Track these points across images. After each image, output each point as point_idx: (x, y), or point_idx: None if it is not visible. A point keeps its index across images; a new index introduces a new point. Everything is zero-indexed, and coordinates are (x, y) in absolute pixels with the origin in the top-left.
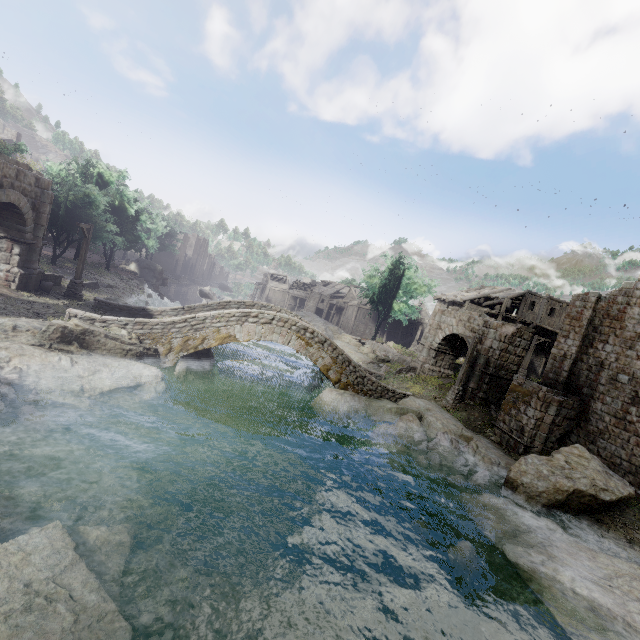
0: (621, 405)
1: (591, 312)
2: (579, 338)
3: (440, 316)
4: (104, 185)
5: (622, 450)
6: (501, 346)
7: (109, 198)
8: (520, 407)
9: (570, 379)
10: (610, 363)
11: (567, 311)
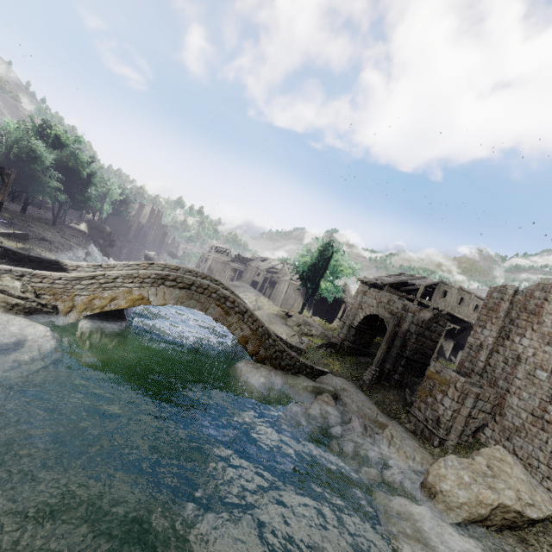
0: (539, 402)
1: (508, 304)
2: (496, 329)
3: (362, 296)
4: (59, 146)
5: (540, 451)
6: (418, 330)
7: (61, 158)
8: (437, 396)
9: (486, 370)
10: (527, 357)
11: (484, 301)
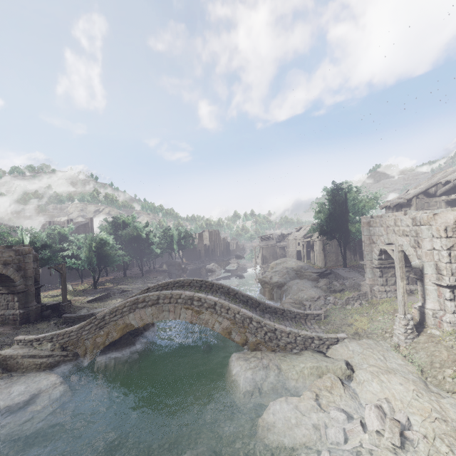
0: None
1: None
2: None
3: (367, 229)
4: (125, 227)
5: None
6: (445, 243)
7: (128, 233)
8: None
9: None
10: None
11: None
